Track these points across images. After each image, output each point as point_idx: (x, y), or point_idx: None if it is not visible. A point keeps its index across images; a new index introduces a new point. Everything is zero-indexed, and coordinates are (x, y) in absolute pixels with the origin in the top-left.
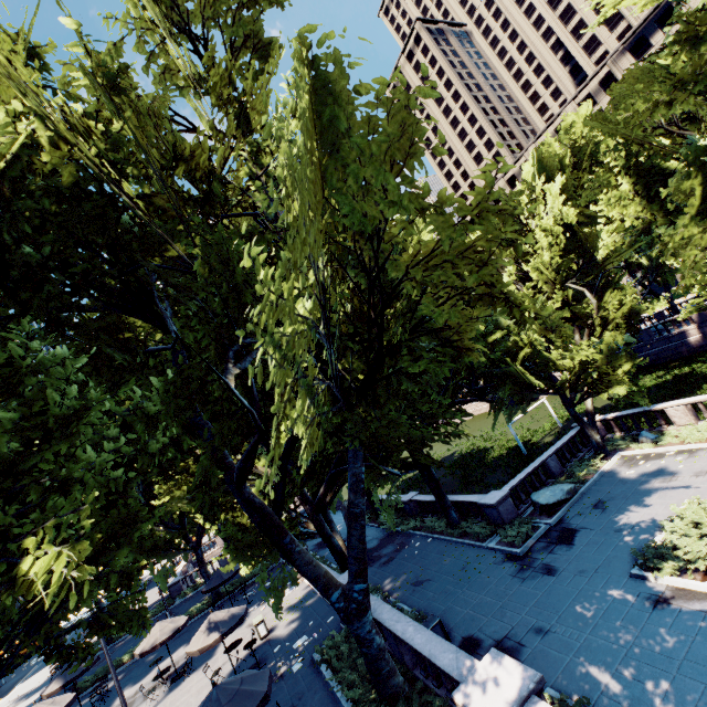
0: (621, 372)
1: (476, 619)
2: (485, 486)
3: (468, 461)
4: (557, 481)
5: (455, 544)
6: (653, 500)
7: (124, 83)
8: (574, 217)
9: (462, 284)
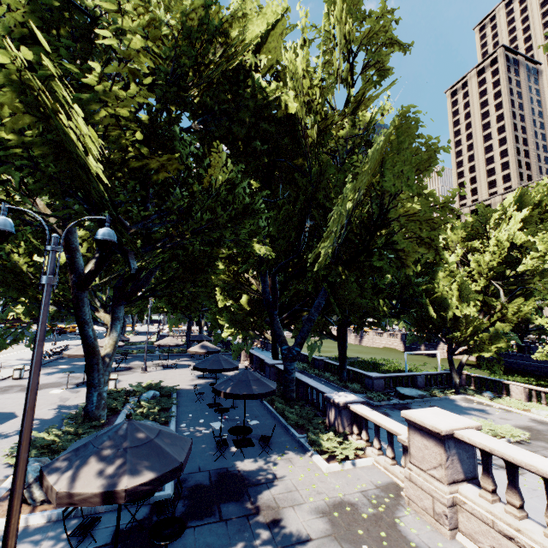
0: (494, 349)
1: None
2: None
3: (366, 364)
4: (417, 389)
5: (338, 388)
6: (466, 416)
7: (312, 71)
8: (521, 241)
9: (420, 234)
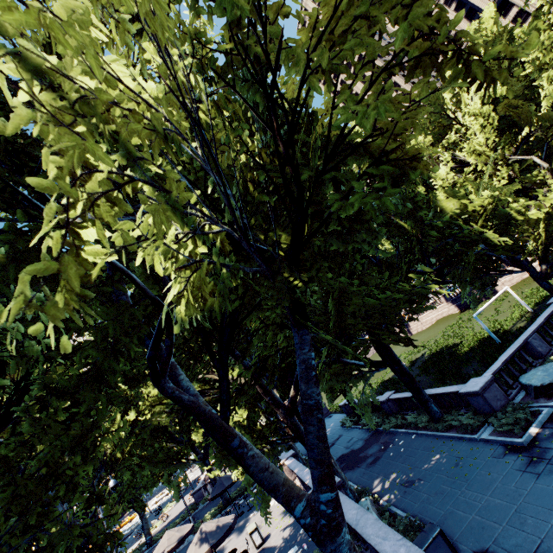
0: None
1: (487, 527)
2: (462, 378)
3: (439, 358)
4: (546, 360)
5: (442, 438)
6: None
7: None
8: (504, 88)
9: (377, 49)
